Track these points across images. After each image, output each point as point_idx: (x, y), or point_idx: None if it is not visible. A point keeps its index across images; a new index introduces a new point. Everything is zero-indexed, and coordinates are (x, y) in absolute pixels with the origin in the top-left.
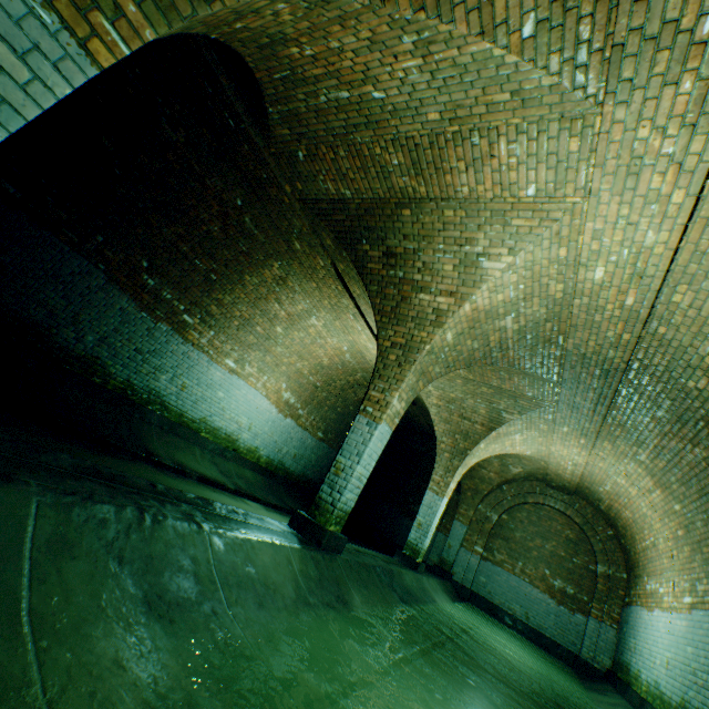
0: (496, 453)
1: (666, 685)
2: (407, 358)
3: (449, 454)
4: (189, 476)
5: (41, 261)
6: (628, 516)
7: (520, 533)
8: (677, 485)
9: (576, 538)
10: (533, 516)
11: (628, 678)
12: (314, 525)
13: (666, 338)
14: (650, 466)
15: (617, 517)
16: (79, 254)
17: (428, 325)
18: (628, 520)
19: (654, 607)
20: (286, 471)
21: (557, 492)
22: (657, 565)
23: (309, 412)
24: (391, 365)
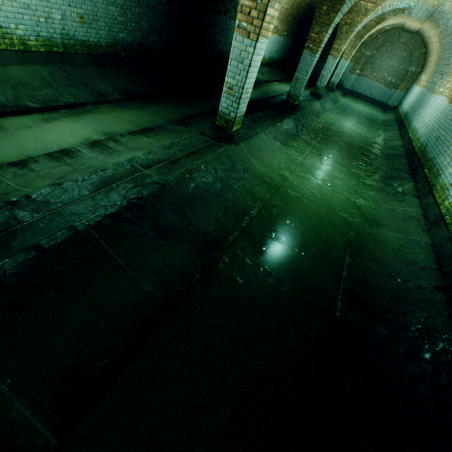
0: (378, 29)
1: (405, 108)
2: (350, 30)
3: (354, 39)
4: (262, 83)
5: (218, 28)
6: (430, 48)
7: (379, 60)
8: (441, 45)
9: (406, 57)
10: (389, 50)
11: (399, 108)
12: (316, 94)
13: (446, 9)
14: (438, 36)
15: (427, 47)
16: (224, 16)
17: (361, 15)
18: (429, 49)
19: (417, 85)
20: (273, 60)
21: (406, 34)
22: (427, 70)
23: (282, 26)
24: (343, 33)
